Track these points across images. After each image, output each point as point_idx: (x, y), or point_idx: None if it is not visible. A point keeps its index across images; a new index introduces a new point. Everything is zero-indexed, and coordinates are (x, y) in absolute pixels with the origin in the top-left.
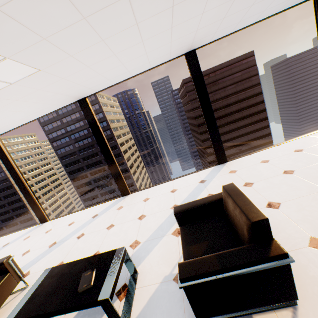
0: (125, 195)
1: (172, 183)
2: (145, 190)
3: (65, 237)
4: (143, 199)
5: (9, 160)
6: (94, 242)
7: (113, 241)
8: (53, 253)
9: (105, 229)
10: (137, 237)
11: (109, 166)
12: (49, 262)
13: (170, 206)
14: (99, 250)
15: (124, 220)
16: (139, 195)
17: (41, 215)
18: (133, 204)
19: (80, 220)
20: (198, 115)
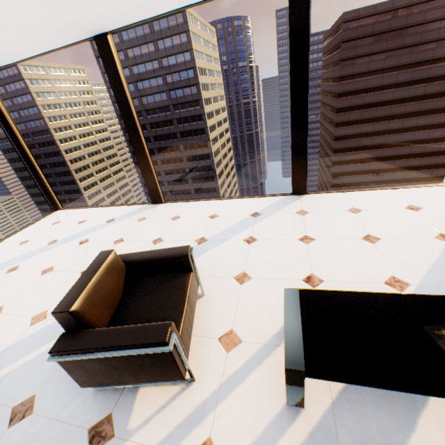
0: (298, 193)
1: (397, 194)
2: (338, 194)
3: (217, 234)
4: (347, 209)
5: (123, 87)
6: (290, 257)
7: (334, 265)
8: (213, 255)
9: (297, 241)
10: (391, 272)
11: (292, 137)
12: (218, 267)
13: (430, 235)
14: (314, 274)
15: (332, 236)
16: (330, 200)
17: (156, 192)
18: (329, 212)
19: (228, 215)
20: (344, 91)
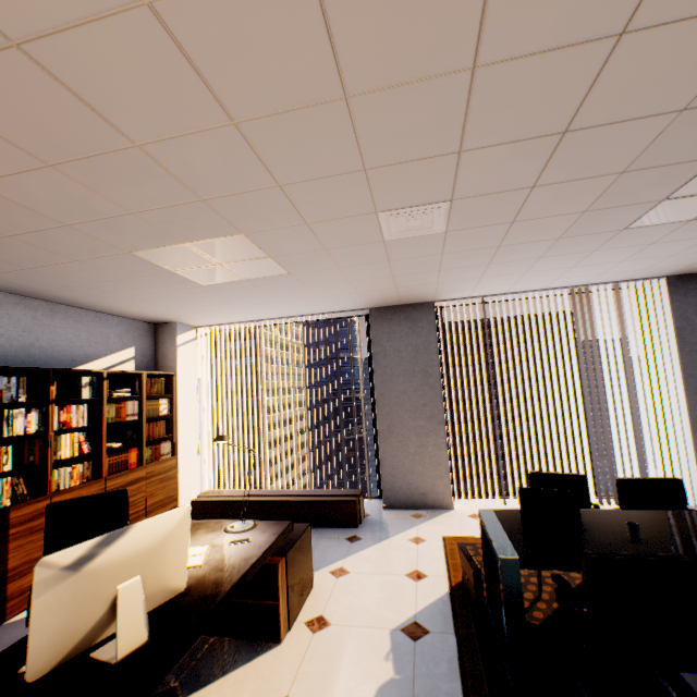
0: None
1: None
2: None
3: None
4: None
5: None
6: None
7: None
8: None
9: None
10: None
11: None
12: None
13: None
14: None
15: None
16: None
17: None
18: None
19: None
20: None
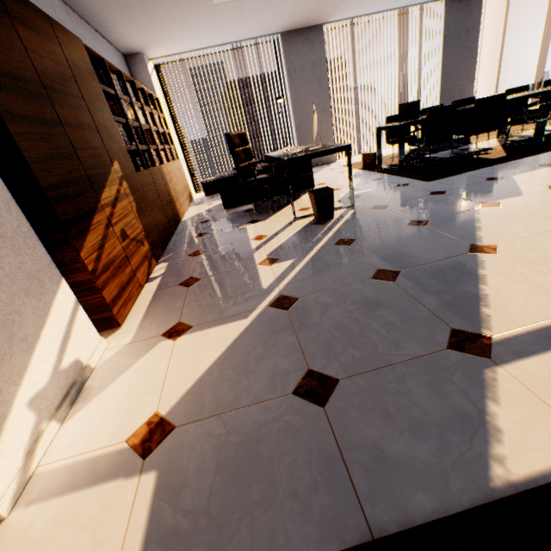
0: None
1: None
2: None
3: None
4: None
5: None
6: None
7: None
8: None
9: None
10: None
11: None
12: None
13: None
14: None
15: None
16: None
17: None
18: None
19: None
20: None
